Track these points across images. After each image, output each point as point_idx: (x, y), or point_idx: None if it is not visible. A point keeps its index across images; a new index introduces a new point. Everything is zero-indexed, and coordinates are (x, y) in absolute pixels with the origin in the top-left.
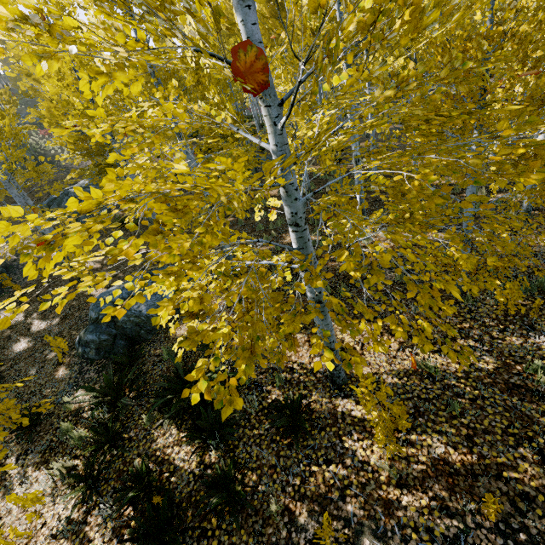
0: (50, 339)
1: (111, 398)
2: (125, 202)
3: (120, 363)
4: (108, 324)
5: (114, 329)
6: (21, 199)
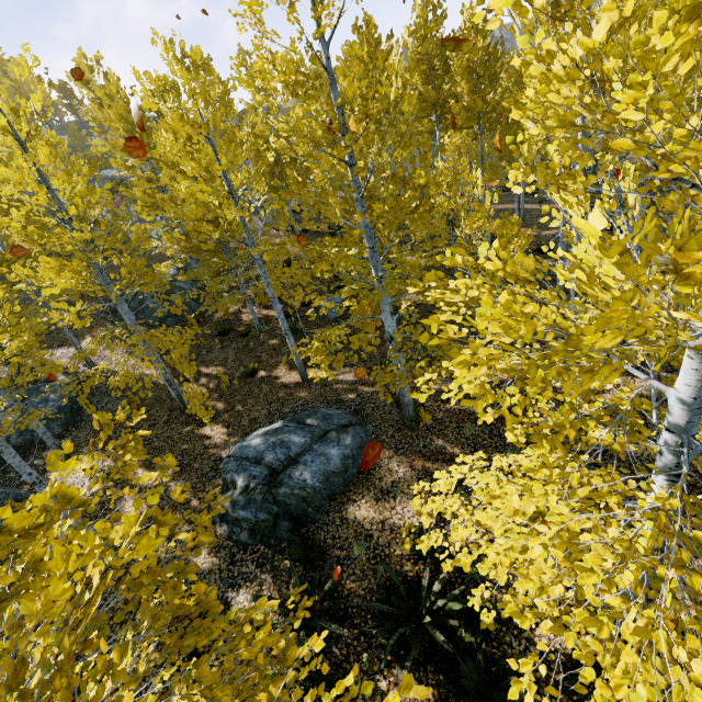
0: (196, 517)
1: (303, 618)
2: (681, 570)
3: (295, 558)
4: (264, 496)
5: (275, 506)
6: (131, 316)
